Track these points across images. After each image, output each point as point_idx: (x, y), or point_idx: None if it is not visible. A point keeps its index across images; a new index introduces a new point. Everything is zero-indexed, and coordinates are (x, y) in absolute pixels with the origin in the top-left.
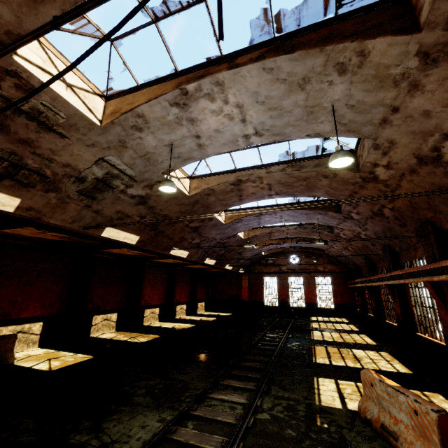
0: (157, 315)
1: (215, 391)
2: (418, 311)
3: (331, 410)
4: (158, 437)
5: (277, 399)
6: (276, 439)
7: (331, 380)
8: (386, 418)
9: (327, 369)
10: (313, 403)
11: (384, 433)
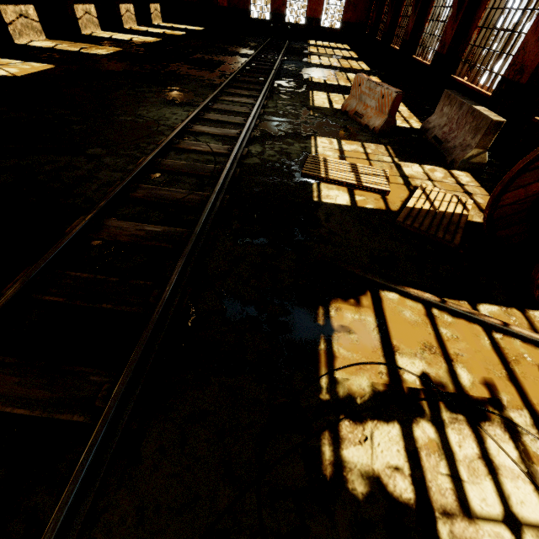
0: (96, 19)
1: (224, 96)
2: (429, 28)
3: (321, 108)
4: (194, 116)
5: (279, 102)
6: (281, 120)
7: (324, 93)
8: (360, 107)
9: (321, 86)
10: (308, 105)
11: (355, 117)
